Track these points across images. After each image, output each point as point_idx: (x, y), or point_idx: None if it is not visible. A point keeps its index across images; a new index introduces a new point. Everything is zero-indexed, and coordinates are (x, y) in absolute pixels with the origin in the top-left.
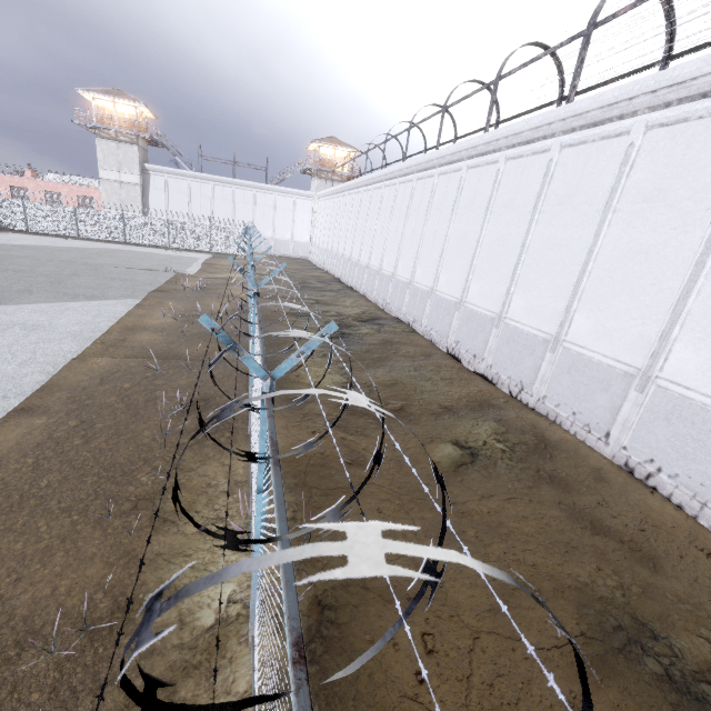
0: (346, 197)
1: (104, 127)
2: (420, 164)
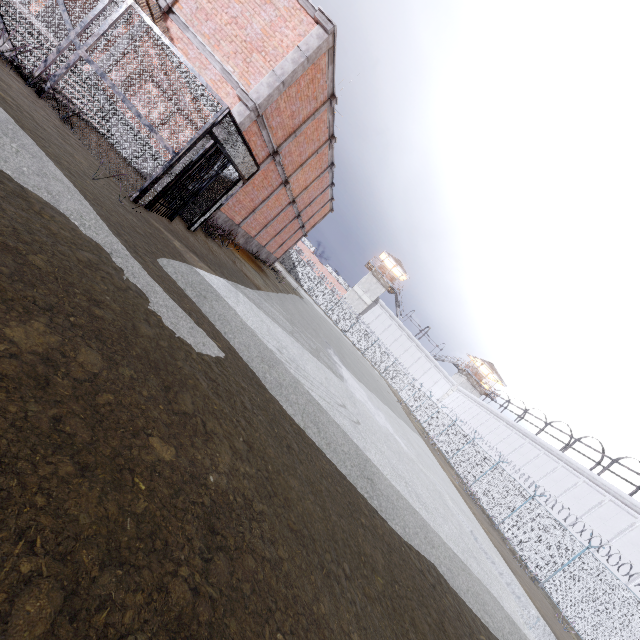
0: (500, 424)
1: (381, 273)
2: (622, 497)
